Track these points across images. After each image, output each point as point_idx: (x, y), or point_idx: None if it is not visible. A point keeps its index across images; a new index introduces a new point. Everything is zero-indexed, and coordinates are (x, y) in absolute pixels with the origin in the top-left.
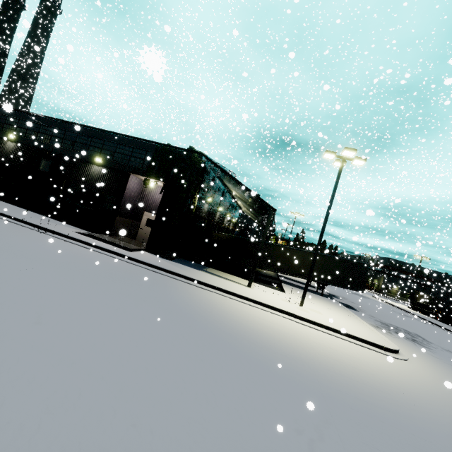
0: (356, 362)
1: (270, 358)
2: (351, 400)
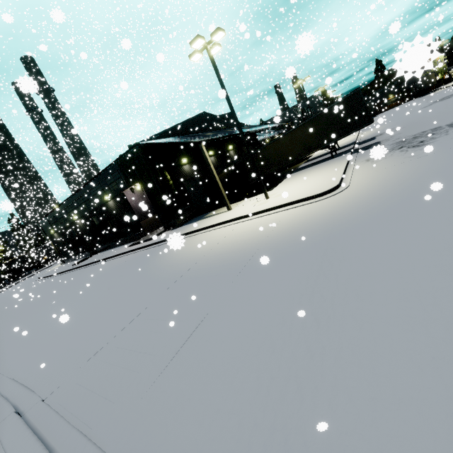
0: (253, 234)
1: (172, 270)
2: (198, 272)
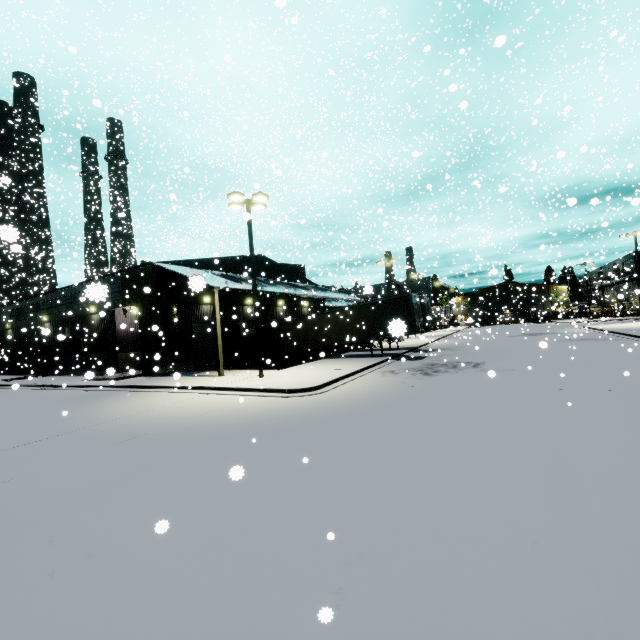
0: (193, 410)
1: (76, 422)
2: (91, 432)
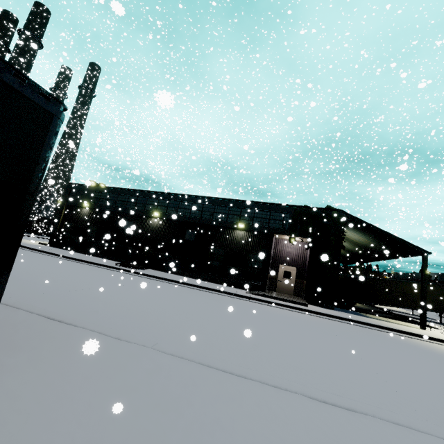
0: None
1: None
2: None
